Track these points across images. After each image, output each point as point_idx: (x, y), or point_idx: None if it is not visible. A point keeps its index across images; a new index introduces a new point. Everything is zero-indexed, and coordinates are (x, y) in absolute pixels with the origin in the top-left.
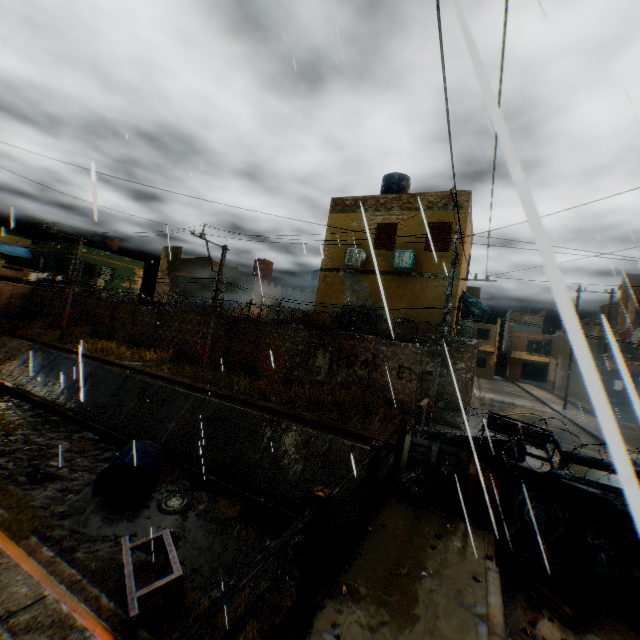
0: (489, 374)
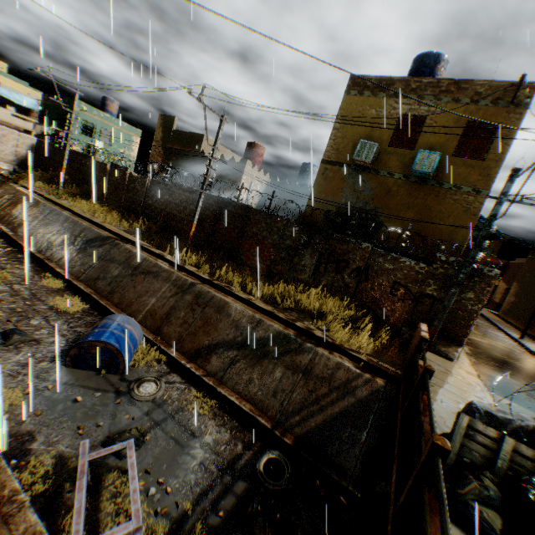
0: None
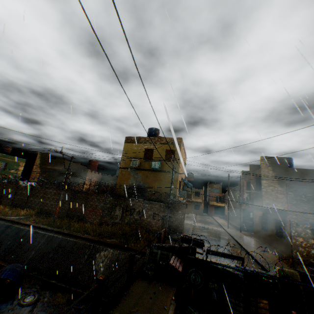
0: (201, 212)
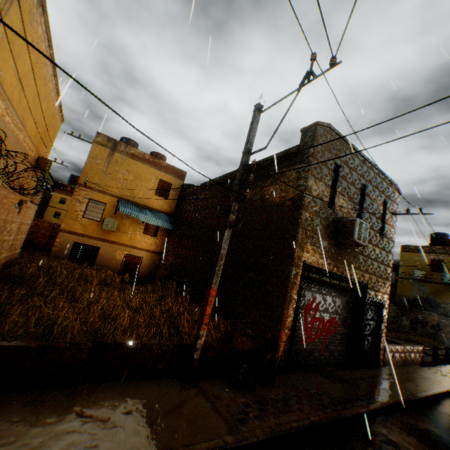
0: None
